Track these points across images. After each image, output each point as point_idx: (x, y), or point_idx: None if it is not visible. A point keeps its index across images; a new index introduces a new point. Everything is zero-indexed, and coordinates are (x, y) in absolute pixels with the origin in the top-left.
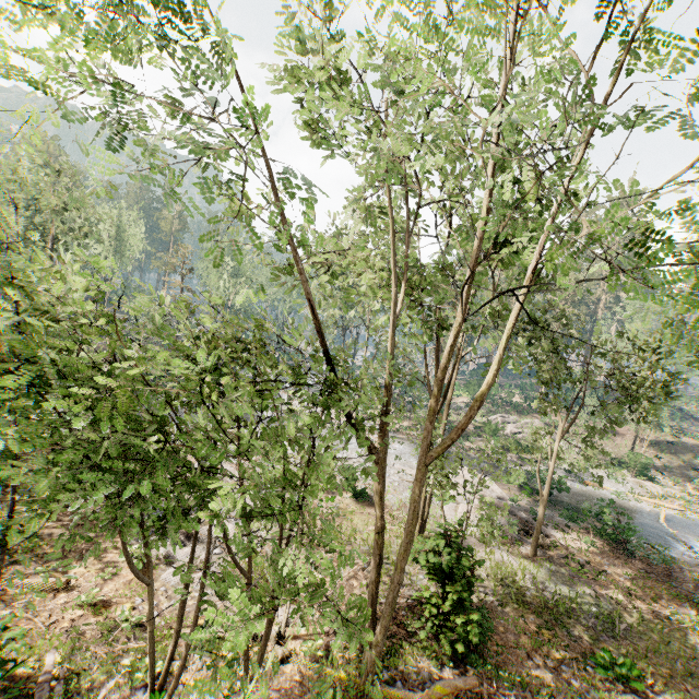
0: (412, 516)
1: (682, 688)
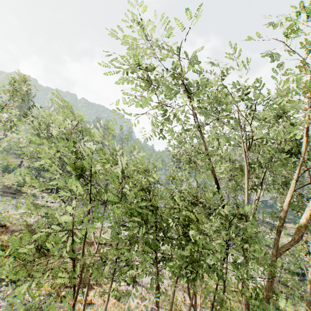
0: (270, 283)
1: None
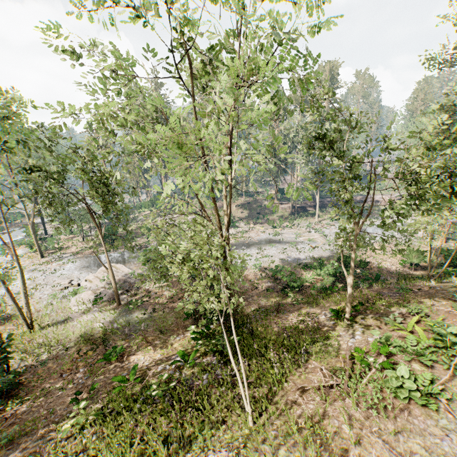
0: None
1: (149, 345)
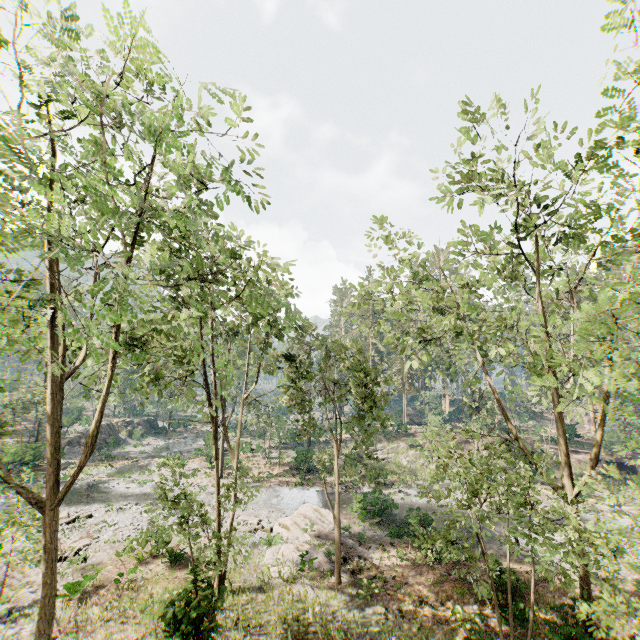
0: (47, 564)
1: None
